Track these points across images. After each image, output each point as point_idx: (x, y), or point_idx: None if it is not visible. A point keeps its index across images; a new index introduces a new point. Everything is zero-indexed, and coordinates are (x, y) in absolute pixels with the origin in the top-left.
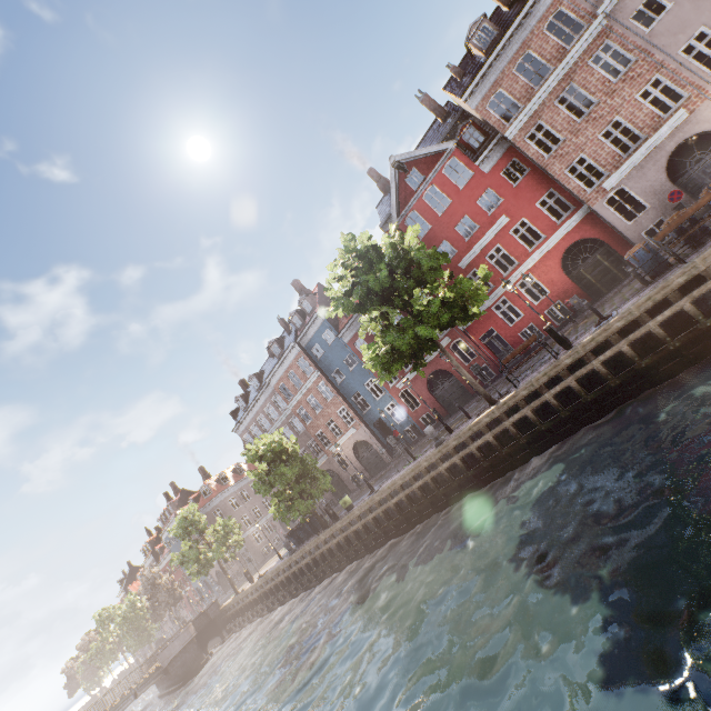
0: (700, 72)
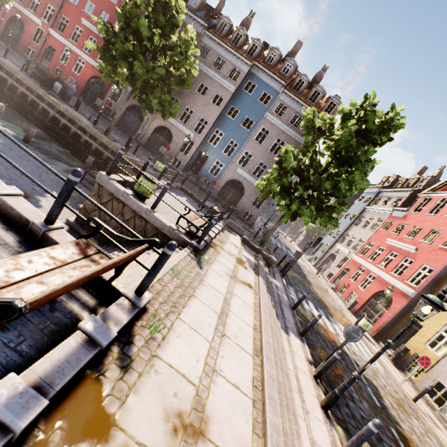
0: None
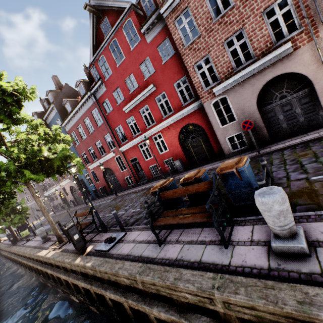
0: (322, 6)
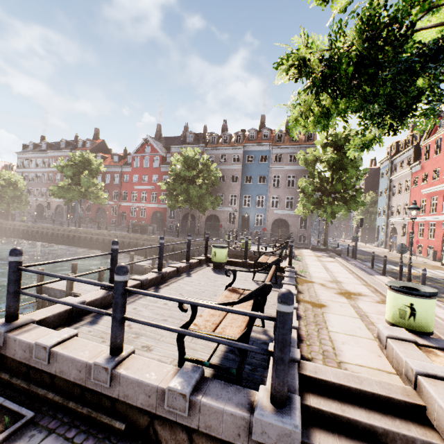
0: None
